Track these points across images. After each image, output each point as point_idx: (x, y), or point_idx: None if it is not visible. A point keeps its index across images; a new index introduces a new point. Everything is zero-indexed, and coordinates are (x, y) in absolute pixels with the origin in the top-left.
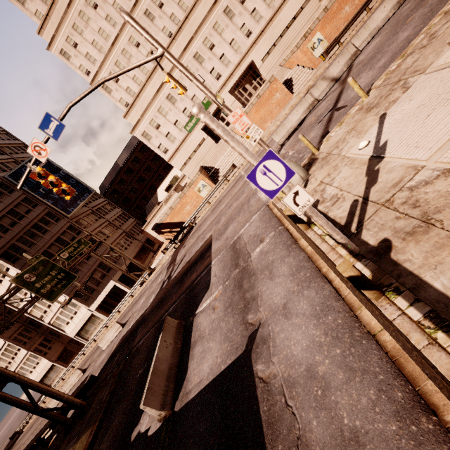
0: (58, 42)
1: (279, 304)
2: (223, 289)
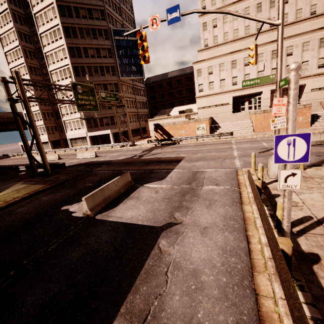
0: None
1: (202, 224)
2: (170, 187)
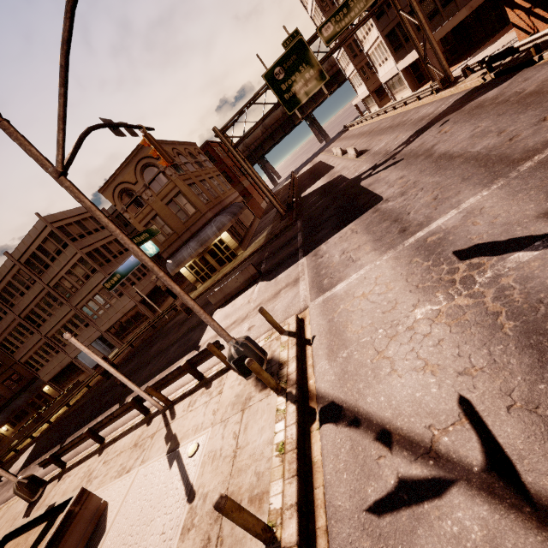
0: None
1: None
2: (250, 303)
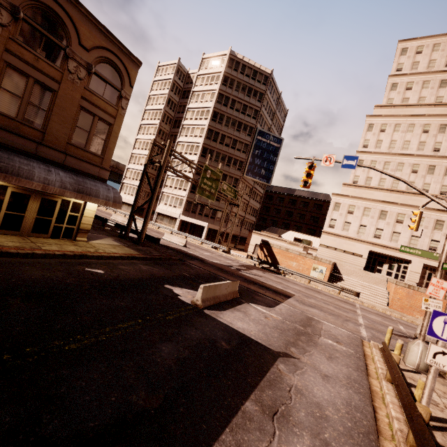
0: (377, 119)
1: (323, 371)
2: (282, 320)
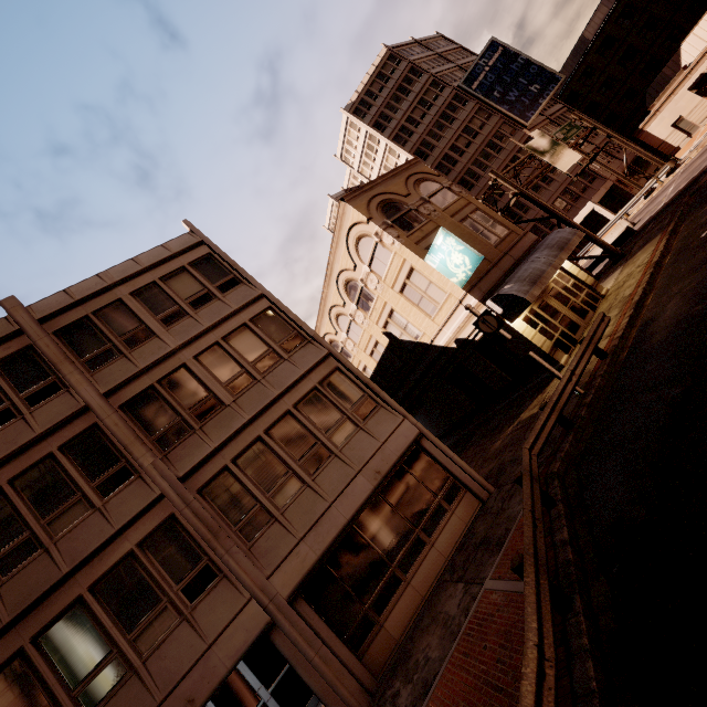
0: None
1: None
2: None
